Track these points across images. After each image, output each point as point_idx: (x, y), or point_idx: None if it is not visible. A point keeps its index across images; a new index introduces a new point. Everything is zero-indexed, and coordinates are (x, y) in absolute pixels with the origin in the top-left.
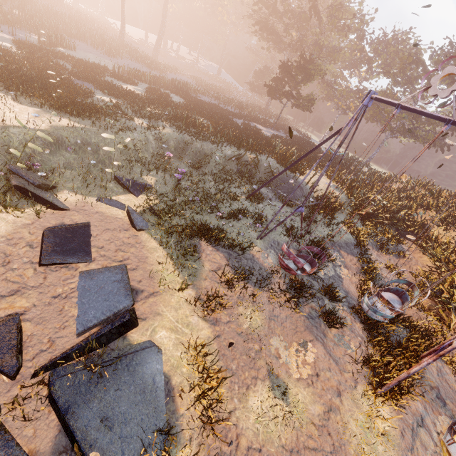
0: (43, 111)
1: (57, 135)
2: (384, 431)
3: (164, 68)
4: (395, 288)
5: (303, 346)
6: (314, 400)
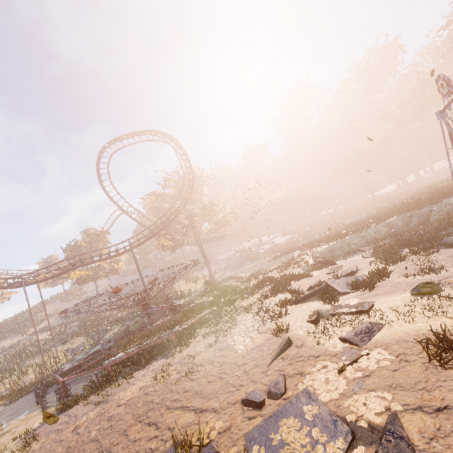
0: (326, 244)
1: (331, 247)
2: None
3: (413, 191)
4: None
5: None
6: None
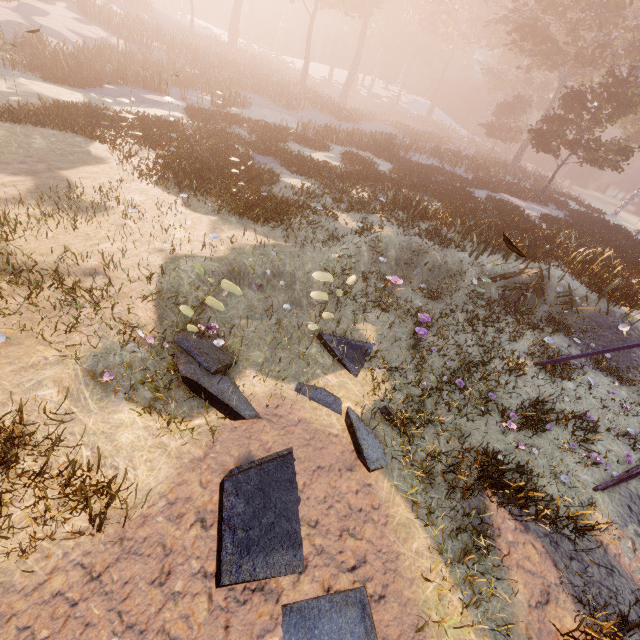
0: (220, 220)
1: (239, 262)
2: None
3: (356, 116)
4: None
5: None
6: None
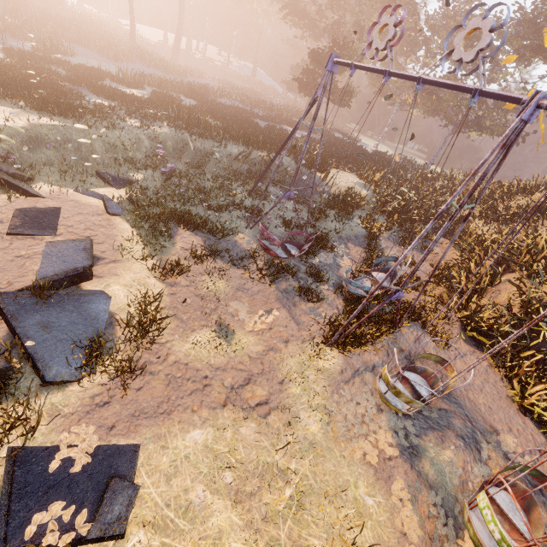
0: (23, 112)
1: (36, 132)
2: (323, 368)
3: (182, 72)
4: (385, 267)
5: (268, 312)
6: (258, 343)
